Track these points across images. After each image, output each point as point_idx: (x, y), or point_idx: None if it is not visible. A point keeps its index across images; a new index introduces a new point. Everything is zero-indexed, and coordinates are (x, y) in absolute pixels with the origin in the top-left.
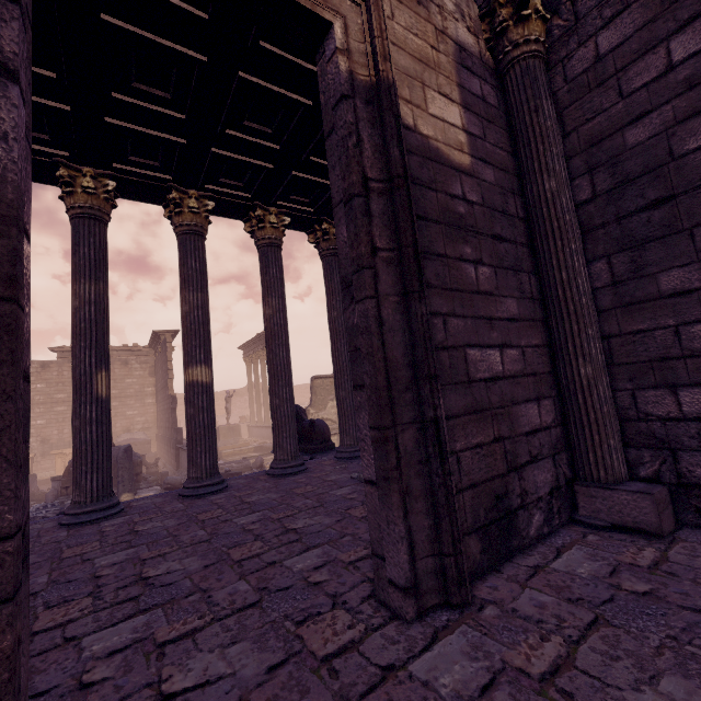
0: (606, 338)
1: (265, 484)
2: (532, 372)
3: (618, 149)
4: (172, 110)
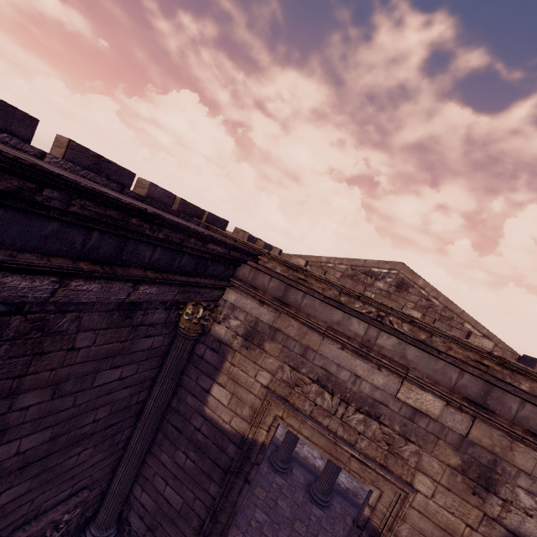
0: None
1: (340, 530)
2: None
3: None
4: None
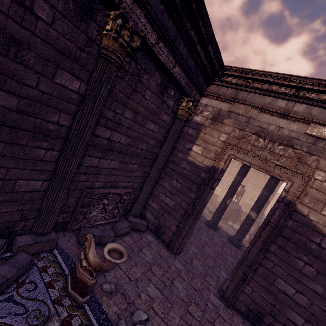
0: None
1: None
2: (312, 313)
3: None
4: None
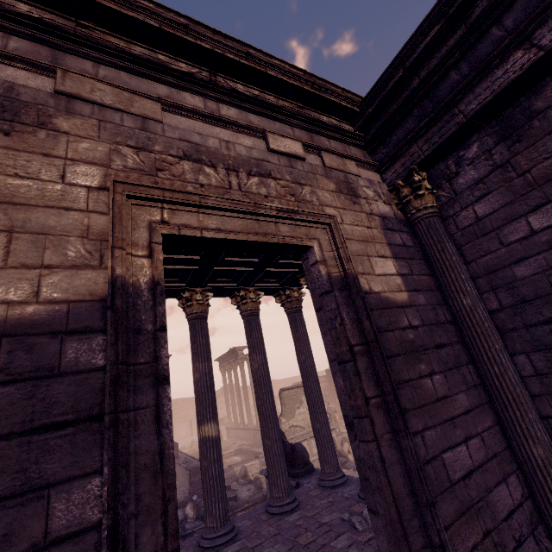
0: (544, 418)
1: (269, 529)
2: (493, 454)
3: (510, 278)
4: (192, 255)
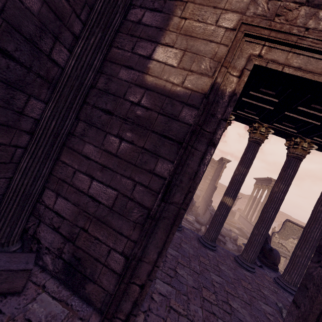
0: None
1: (230, 263)
2: None
3: None
4: (273, 98)
